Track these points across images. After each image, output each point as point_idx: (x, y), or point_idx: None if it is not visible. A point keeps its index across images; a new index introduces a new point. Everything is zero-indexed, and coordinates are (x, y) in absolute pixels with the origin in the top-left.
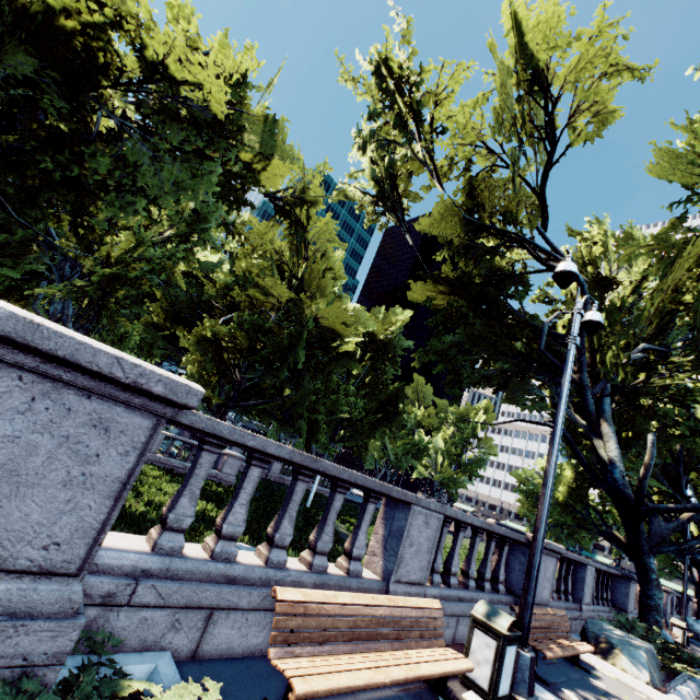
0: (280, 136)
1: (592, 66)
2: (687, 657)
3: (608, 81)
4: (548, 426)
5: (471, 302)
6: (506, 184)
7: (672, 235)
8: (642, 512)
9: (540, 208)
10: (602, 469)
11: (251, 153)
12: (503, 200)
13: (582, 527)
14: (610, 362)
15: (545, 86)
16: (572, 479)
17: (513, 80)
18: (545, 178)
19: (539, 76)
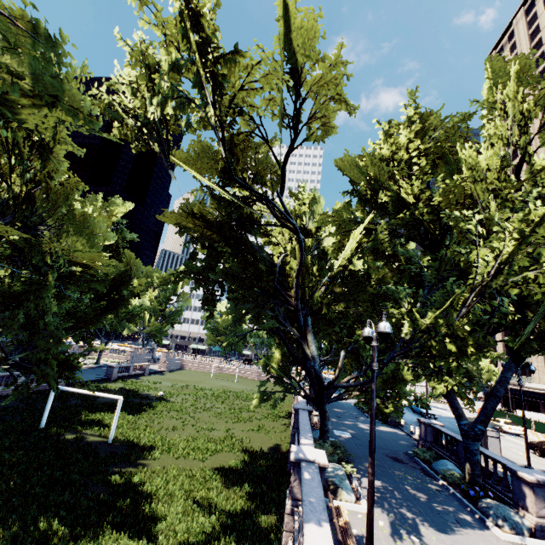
0: (60, 62)
1: (328, 86)
2: (346, 456)
3: (335, 103)
4: (272, 331)
5: (224, 239)
6: (258, 148)
7: (344, 215)
8: (330, 388)
9: (281, 178)
10: (305, 359)
11: (11, 86)
12: (255, 161)
13: (290, 391)
14: (318, 300)
15: (298, 84)
16: (281, 359)
17: (278, 64)
18: (287, 157)
19: (296, 72)
